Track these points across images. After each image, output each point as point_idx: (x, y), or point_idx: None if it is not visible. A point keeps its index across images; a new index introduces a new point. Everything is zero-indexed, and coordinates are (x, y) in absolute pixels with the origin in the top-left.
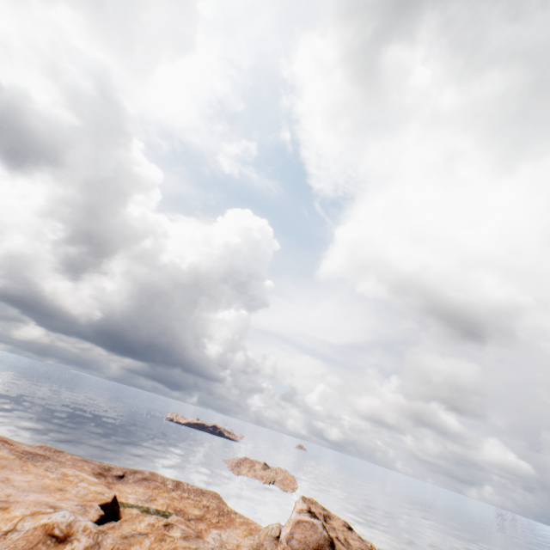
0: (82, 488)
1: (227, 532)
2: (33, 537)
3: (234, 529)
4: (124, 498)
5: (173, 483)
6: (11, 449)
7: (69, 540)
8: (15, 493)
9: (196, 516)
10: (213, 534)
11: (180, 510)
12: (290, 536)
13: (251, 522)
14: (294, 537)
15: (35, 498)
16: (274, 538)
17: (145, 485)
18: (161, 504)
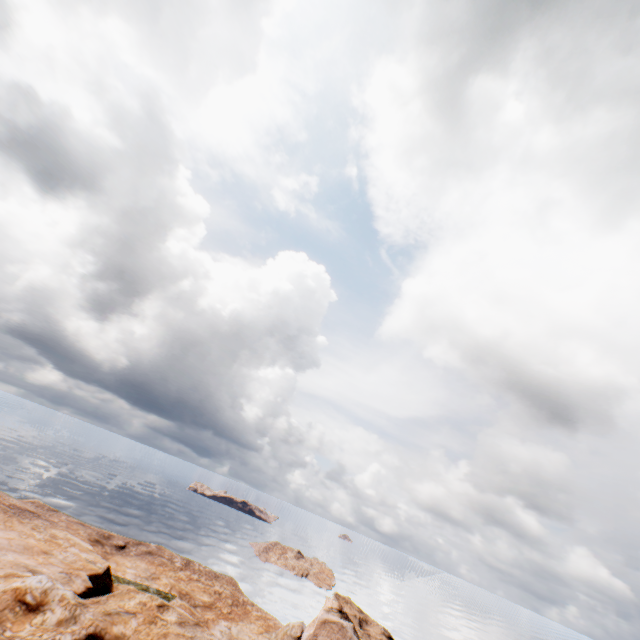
0: (71, 554)
1: (239, 626)
2: (0, 601)
3: (248, 624)
4: (121, 572)
5: (182, 561)
6: None
7: (41, 610)
8: None
9: (204, 603)
10: (221, 626)
11: (186, 594)
12: (313, 638)
13: (270, 617)
14: (317, 639)
15: (13, 559)
16: (294, 639)
17: (149, 560)
18: (164, 584)
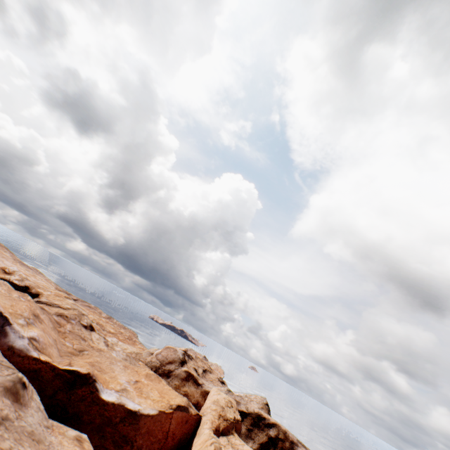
0: (40, 281)
1: (125, 344)
2: None
3: (131, 346)
4: None
5: (106, 316)
6: (12, 255)
7: (10, 275)
8: (2, 264)
9: (110, 331)
10: (114, 339)
11: (101, 324)
12: (159, 353)
13: None
14: (161, 353)
15: None
16: (151, 353)
17: (87, 308)
18: (90, 317)
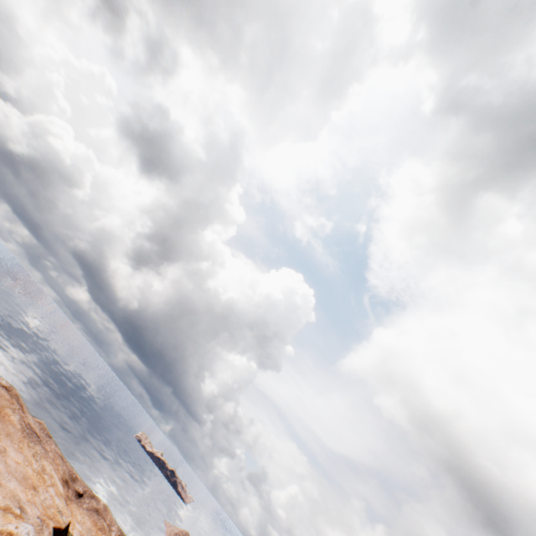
0: (49, 495)
1: None
2: None
3: None
4: (71, 525)
5: (117, 532)
6: (22, 416)
7: None
8: (3, 472)
9: None
10: None
11: None
12: None
13: None
14: None
15: (14, 488)
16: None
17: (94, 520)
18: None
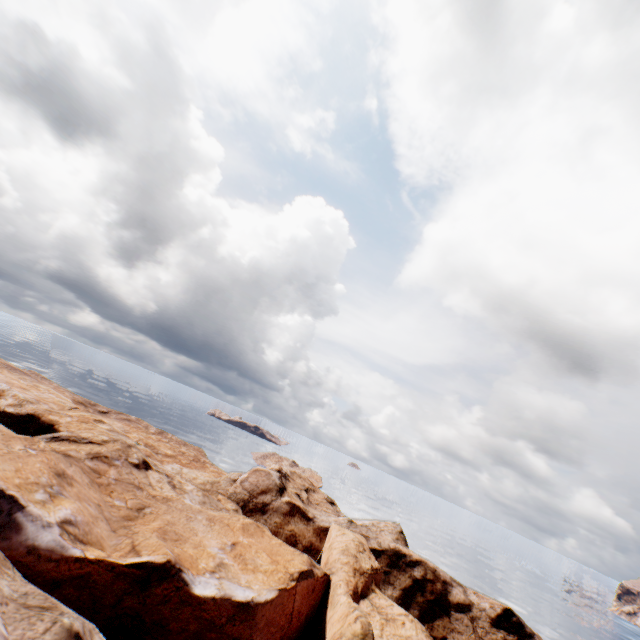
0: (47, 395)
1: (191, 470)
2: None
3: (201, 472)
4: None
5: (156, 430)
6: None
7: None
8: None
9: (166, 454)
10: (175, 466)
11: (152, 446)
12: (245, 479)
13: (225, 473)
14: (248, 480)
15: None
16: (232, 480)
17: (125, 423)
18: (133, 437)
